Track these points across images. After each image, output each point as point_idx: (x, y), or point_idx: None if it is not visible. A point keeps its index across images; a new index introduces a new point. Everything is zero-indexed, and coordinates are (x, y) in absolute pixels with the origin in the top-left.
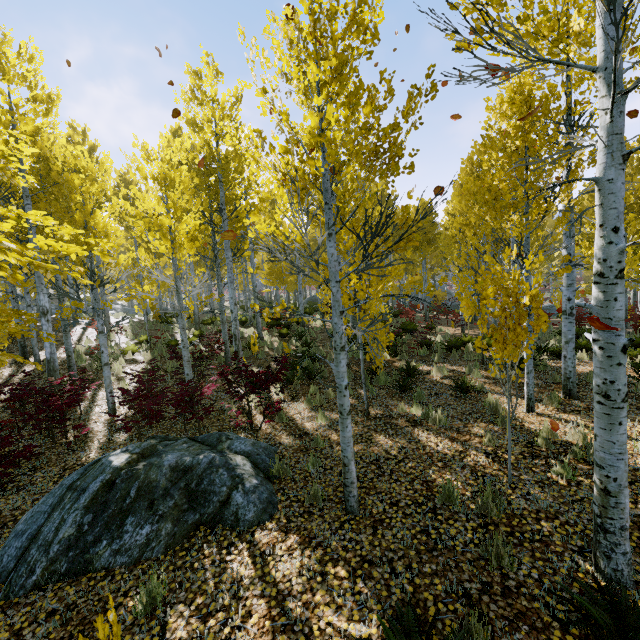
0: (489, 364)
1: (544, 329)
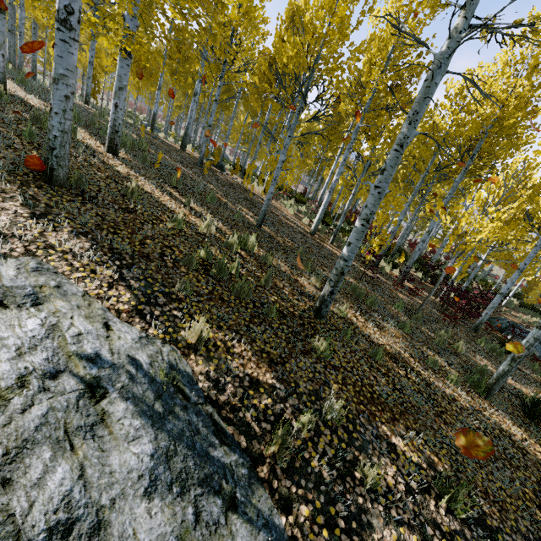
0: None
1: None
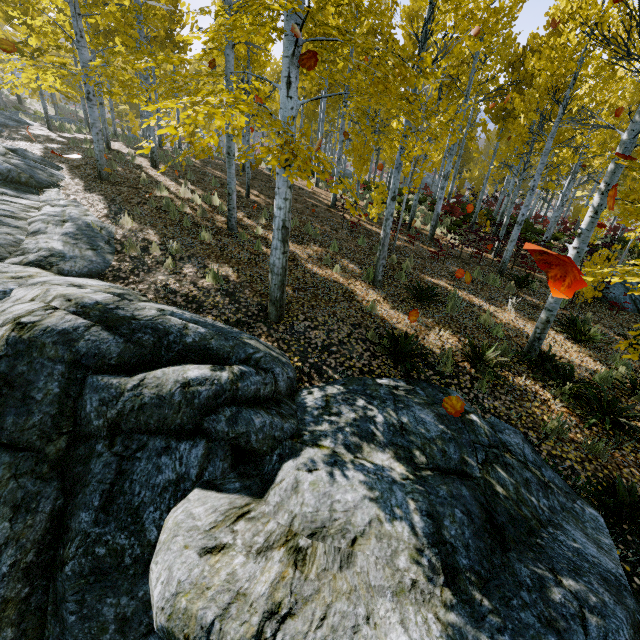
0: None
1: None
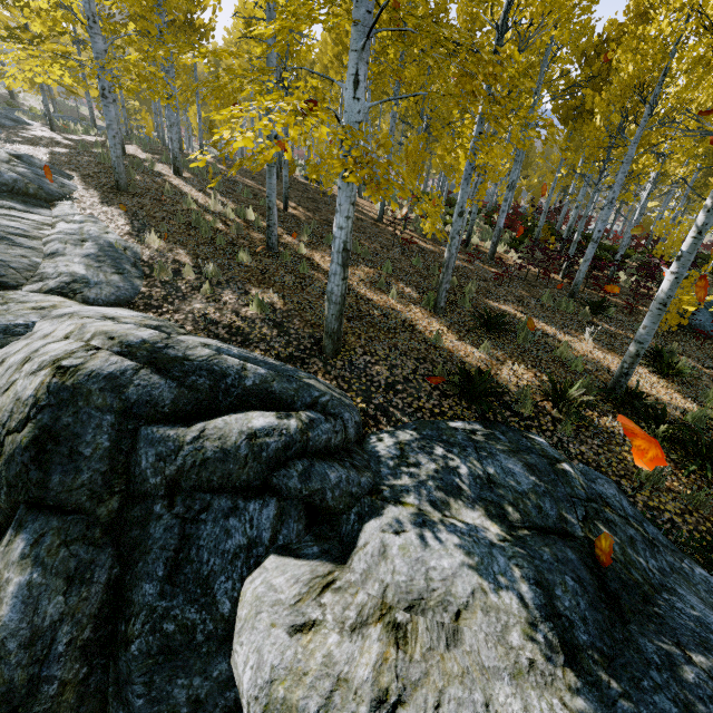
0: None
1: None
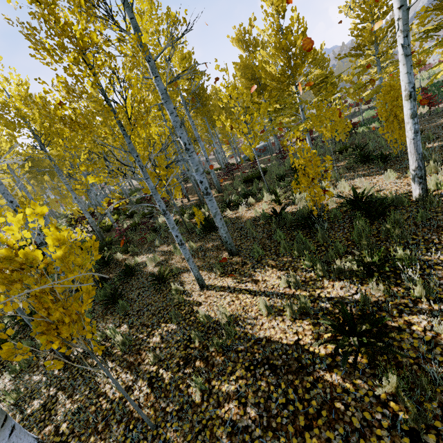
0: (45, 363)
1: (91, 293)
